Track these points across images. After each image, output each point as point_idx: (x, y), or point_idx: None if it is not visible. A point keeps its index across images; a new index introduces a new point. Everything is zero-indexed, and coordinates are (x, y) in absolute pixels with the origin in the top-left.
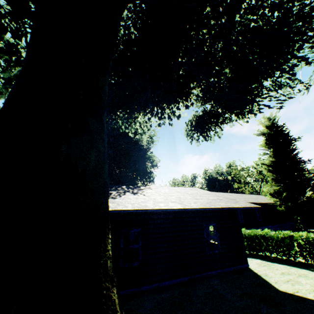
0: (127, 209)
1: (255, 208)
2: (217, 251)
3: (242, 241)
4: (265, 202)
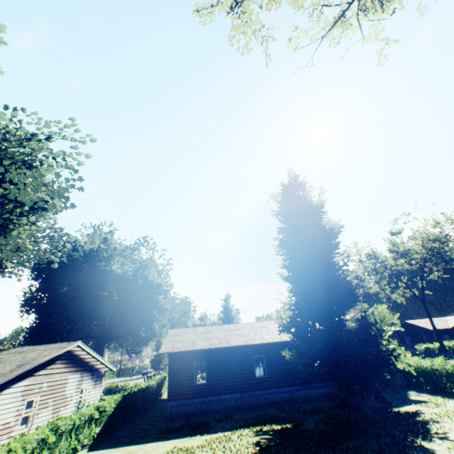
0: None
1: (251, 354)
2: None
3: None
4: (264, 341)
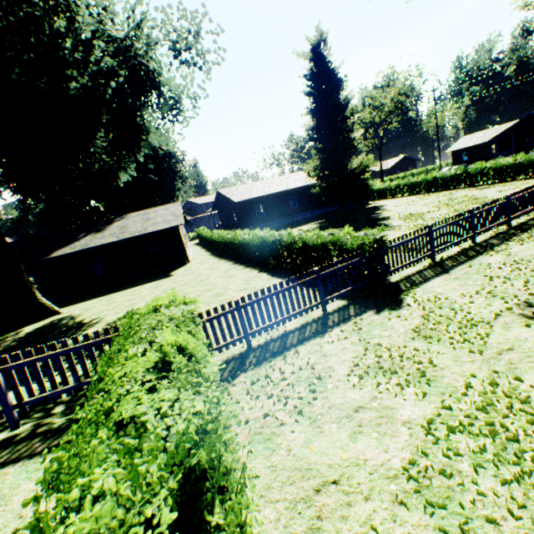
0: (74, 251)
1: (288, 196)
2: (161, 258)
3: (184, 248)
4: (298, 186)
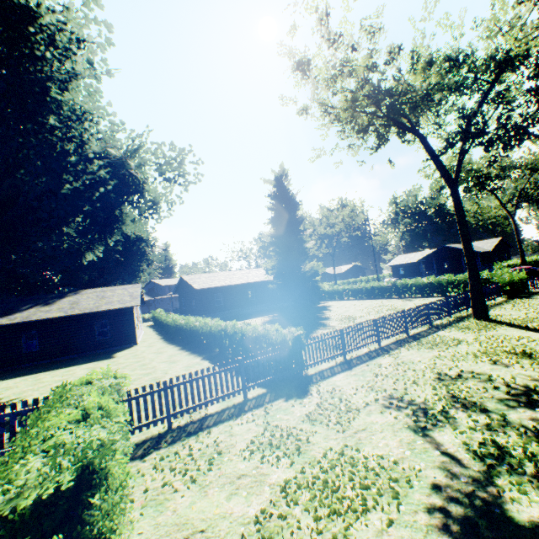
0: (12, 323)
1: (247, 288)
2: (107, 338)
3: (135, 329)
4: (257, 281)
